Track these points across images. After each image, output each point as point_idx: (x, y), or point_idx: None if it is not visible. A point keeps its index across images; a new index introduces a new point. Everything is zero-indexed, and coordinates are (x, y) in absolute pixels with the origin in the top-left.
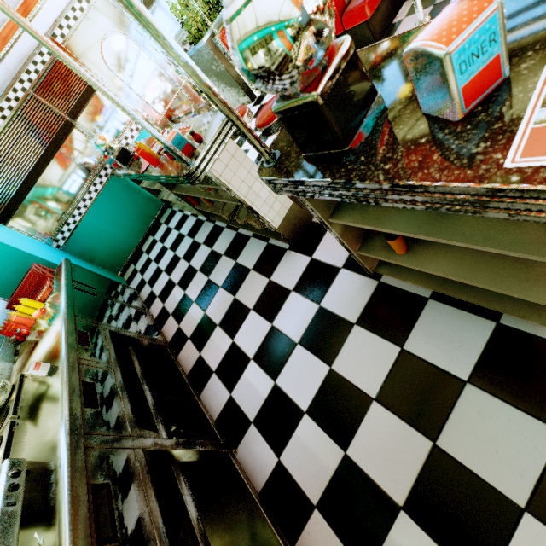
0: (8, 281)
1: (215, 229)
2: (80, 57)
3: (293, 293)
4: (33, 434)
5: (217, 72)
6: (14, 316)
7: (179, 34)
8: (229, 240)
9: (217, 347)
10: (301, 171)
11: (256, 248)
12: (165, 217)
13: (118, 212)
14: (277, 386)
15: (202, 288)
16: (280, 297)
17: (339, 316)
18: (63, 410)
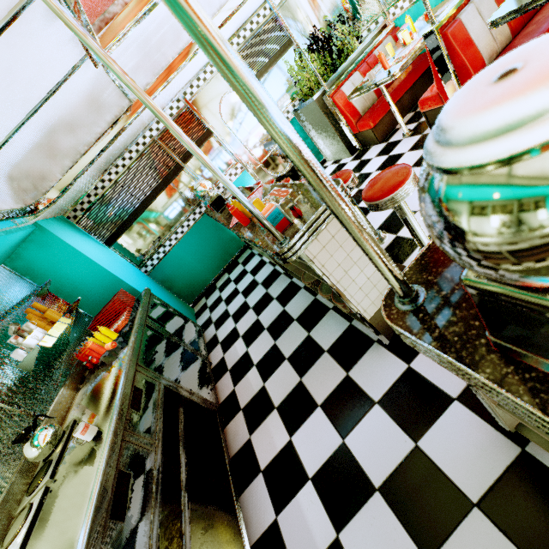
0: (98, 300)
1: (291, 287)
2: (201, 111)
3: (377, 408)
4: (54, 530)
5: (320, 126)
6: (90, 343)
7: (291, 91)
8: (304, 304)
9: (270, 438)
10: (477, 355)
11: (335, 325)
12: (244, 258)
13: (202, 246)
14: (340, 545)
15: (266, 352)
16: (358, 405)
17: (448, 477)
18: (84, 525)
